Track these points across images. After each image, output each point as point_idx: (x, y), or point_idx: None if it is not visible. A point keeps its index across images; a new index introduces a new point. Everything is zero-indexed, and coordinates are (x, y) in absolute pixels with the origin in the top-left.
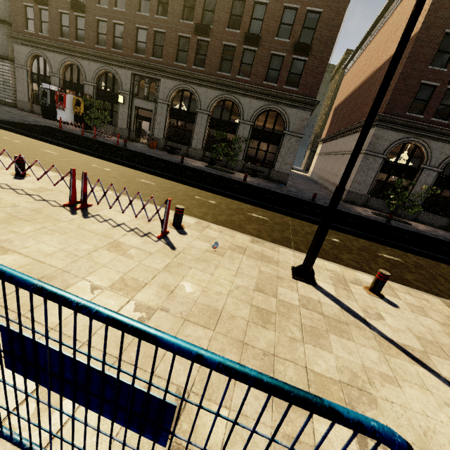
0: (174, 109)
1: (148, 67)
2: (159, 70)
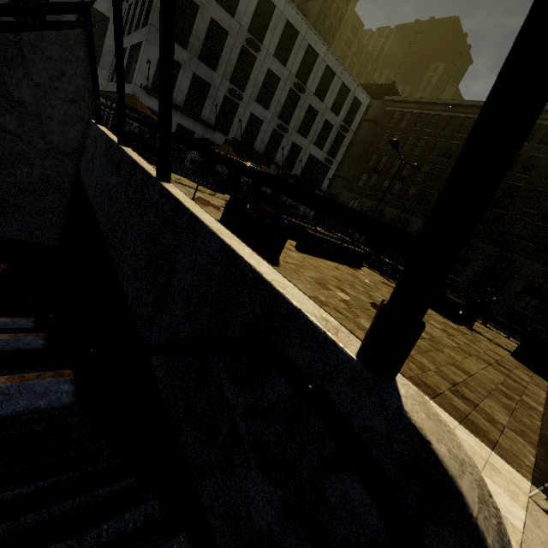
0: None
1: None
2: None
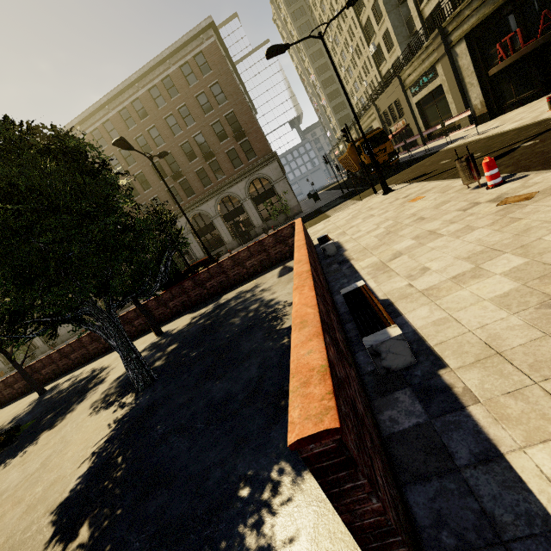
0: None
1: None
2: None
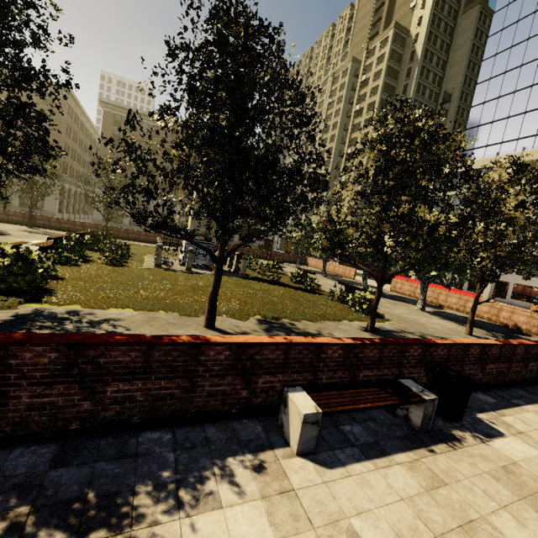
0: None
1: None
2: None
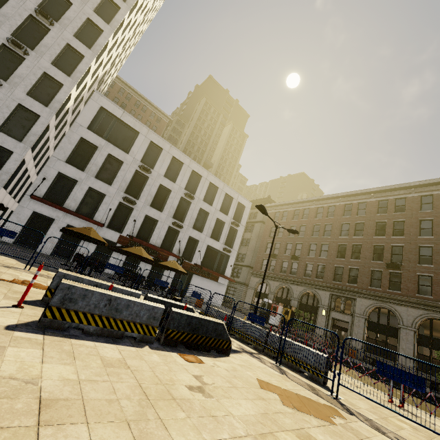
0: (372, 322)
1: (344, 290)
2: (355, 292)
